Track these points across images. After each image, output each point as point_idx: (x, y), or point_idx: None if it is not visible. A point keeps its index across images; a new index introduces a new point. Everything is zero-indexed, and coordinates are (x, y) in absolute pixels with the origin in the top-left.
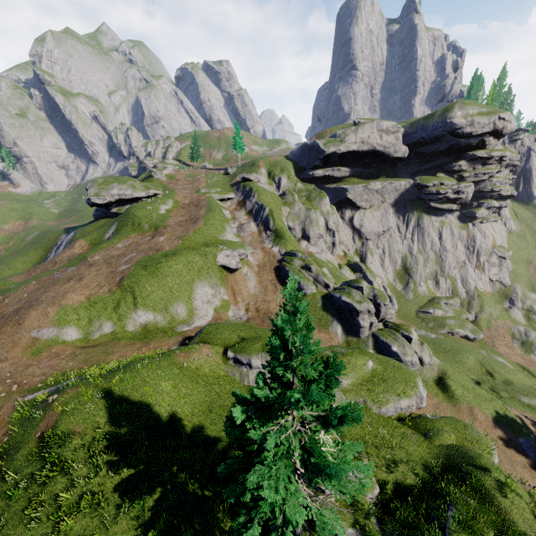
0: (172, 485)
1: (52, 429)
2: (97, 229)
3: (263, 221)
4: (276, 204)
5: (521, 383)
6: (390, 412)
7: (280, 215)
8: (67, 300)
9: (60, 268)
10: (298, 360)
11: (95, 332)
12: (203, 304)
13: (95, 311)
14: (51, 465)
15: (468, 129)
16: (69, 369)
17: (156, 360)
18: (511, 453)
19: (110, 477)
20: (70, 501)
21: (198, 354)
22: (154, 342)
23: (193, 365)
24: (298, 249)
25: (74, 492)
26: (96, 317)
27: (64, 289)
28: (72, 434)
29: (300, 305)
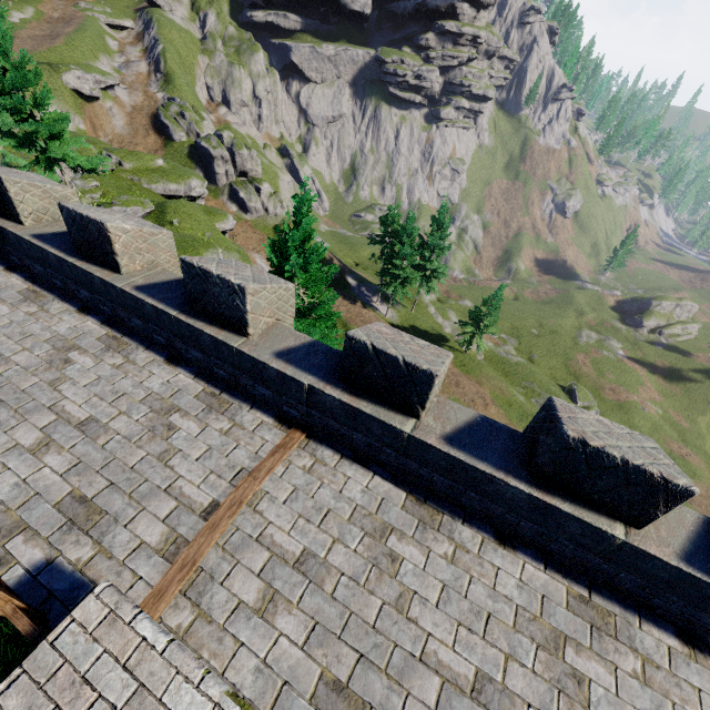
0: None
1: None
2: None
3: (155, 61)
4: (188, 48)
5: None
6: (160, 190)
7: (193, 65)
8: None
9: None
10: None
11: None
12: None
13: None
14: None
15: None
16: None
17: None
18: None
19: None
20: None
21: None
22: None
23: None
24: (192, 102)
25: None
26: None
27: None
28: None
29: None
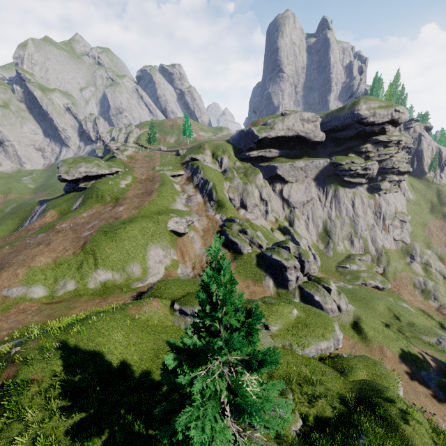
0: (119, 426)
1: (12, 378)
2: (66, 201)
3: (207, 193)
4: (219, 179)
5: (422, 325)
6: (312, 353)
7: (222, 188)
8: (35, 262)
9: (32, 234)
10: (223, 311)
11: (59, 289)
12: (155, 263)
13: (61, 272)
14: (9, 412)
15: (371, 119)
16: (34, 323)
17: (110, 313)
18: (415, 385)
19: (64, 421)
20: (25, 445)
21: (148, 307)
22: (112, 298)
23: (143, 317)
24: (237, 216)
25: (29, 437)
26: (61, 277)
27: (34, 252)
28: (30, 382)
29: (224, 262)
